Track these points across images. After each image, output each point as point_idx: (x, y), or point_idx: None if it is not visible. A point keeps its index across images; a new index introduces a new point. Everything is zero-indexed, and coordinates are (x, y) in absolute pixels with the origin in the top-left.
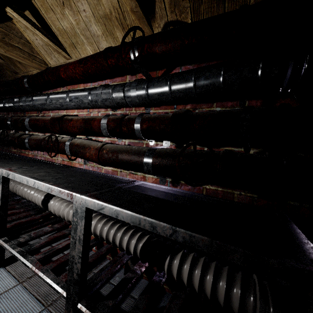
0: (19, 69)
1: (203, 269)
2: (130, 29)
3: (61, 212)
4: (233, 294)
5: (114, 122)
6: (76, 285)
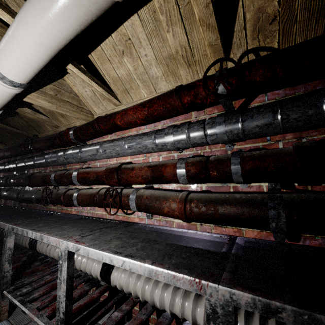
0: (60, 123)
1: None
2: (214, 62)
3: (132, 289)
4: None
5: (197, 166)
6: None
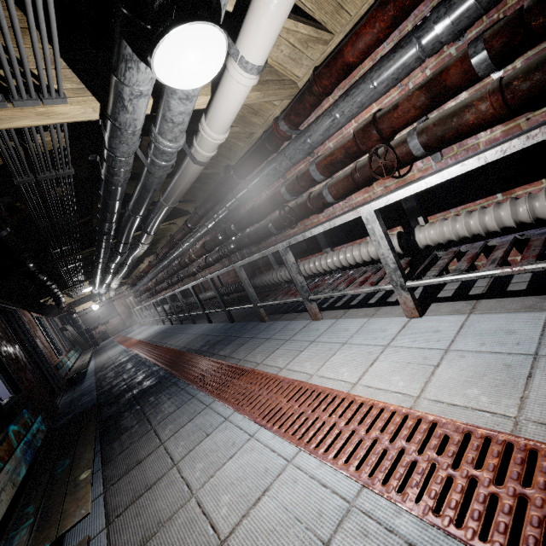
0: (254, 127)
1: None
2: None
3: (452, 232)
4: None
5: (505, 32)
6: None
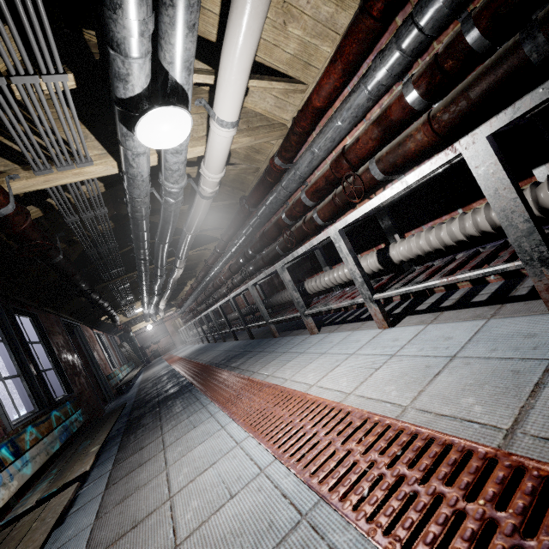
0: (259, 163)
1: None
2: None
3: (416, 247)
4: None
5: (426, 74)
6: (531, 236)
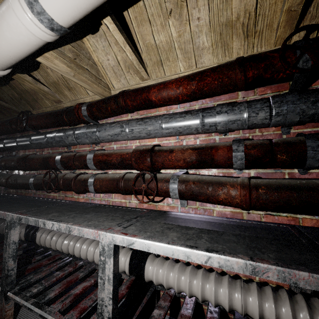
0: (64, 97)
1: None
2: (299, 29)
3: (176, 284)
4: None
5: (260, 149)
6: None
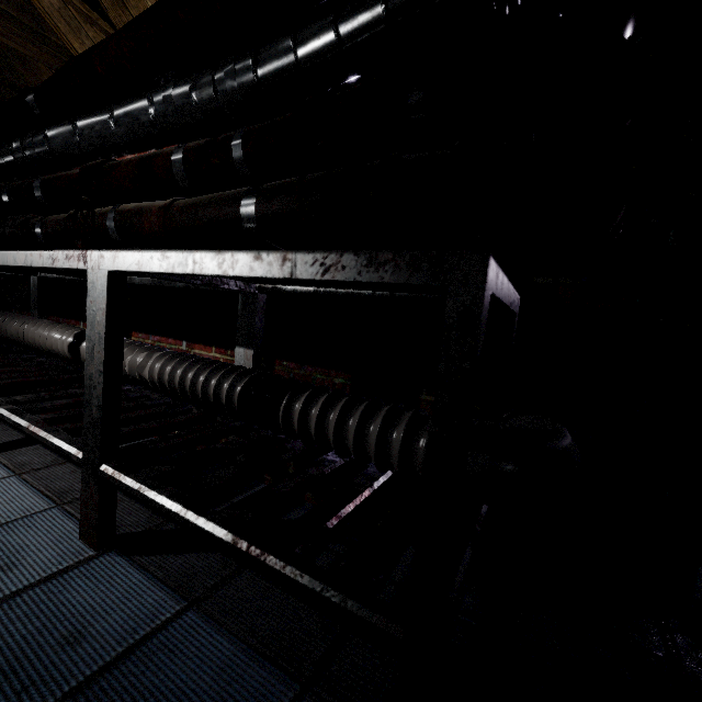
0: (22, 80)
1: (346, 405)
2: None
3: None
4: (394, 437)
5: (197, 150)
6: (96, 430)
